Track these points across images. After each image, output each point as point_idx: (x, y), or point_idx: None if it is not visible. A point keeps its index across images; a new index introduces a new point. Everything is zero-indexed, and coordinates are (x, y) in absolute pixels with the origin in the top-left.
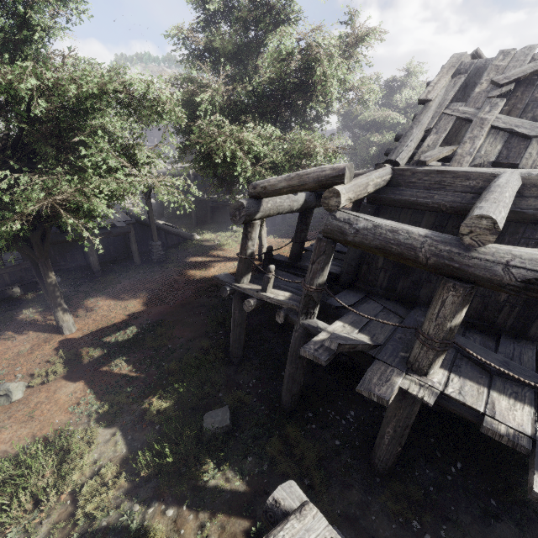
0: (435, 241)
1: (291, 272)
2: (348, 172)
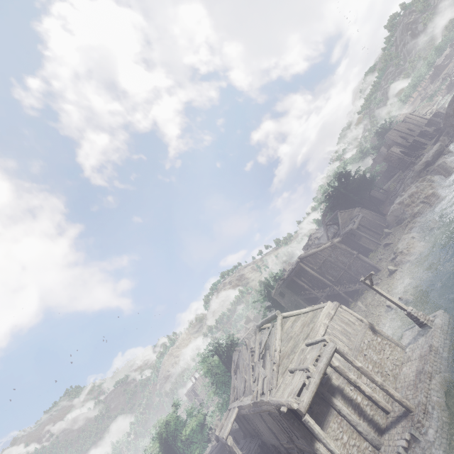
0: (222, 439)
1: (243, 439)
2: (216, 427)
